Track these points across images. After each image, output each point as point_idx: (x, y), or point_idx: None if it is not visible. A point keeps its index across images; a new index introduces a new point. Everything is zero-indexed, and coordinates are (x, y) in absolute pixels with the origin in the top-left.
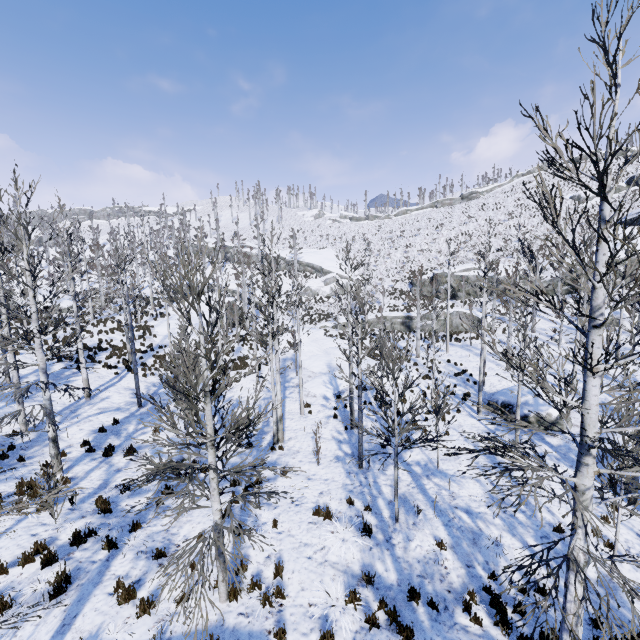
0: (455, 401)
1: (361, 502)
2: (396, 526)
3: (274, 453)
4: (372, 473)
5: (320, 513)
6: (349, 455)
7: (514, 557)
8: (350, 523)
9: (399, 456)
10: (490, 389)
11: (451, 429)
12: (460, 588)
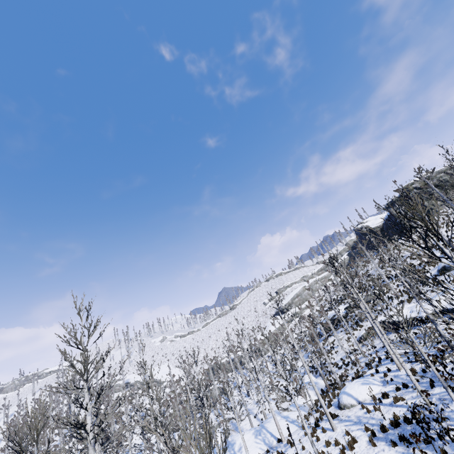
0: None
1: None
2: None
3: None
4: None
5: None
6: None
7: None
8: None
9: None
10: None
11: None
12: None
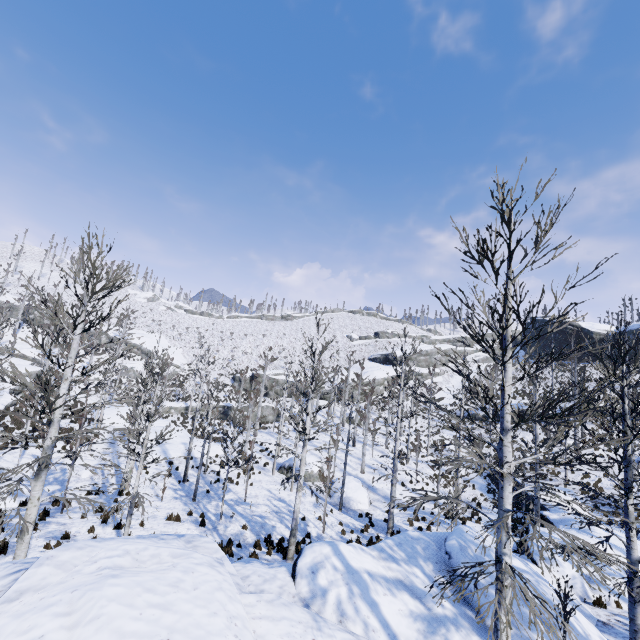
0: (259, 467)
1: (197, 514)
2: (220, 522)
3: (122, 497)
4: (202, 503)
5: (172, 518)
6: (184, 496)
7: (281, 531)
8: (192, 522)
9: (219, 497)
10: (282, 460)
11: (254, 482)
12: (253, 543)
